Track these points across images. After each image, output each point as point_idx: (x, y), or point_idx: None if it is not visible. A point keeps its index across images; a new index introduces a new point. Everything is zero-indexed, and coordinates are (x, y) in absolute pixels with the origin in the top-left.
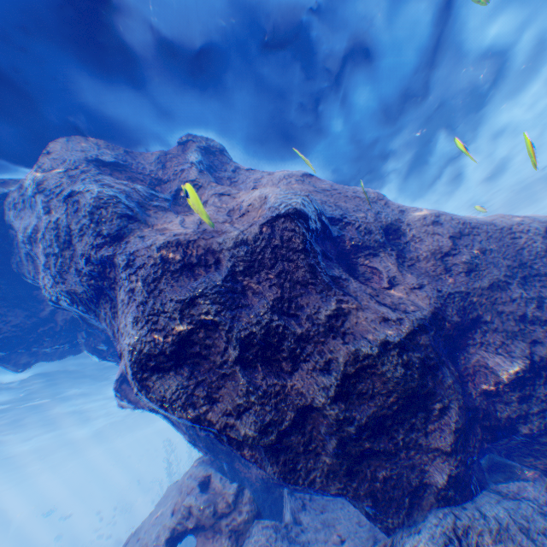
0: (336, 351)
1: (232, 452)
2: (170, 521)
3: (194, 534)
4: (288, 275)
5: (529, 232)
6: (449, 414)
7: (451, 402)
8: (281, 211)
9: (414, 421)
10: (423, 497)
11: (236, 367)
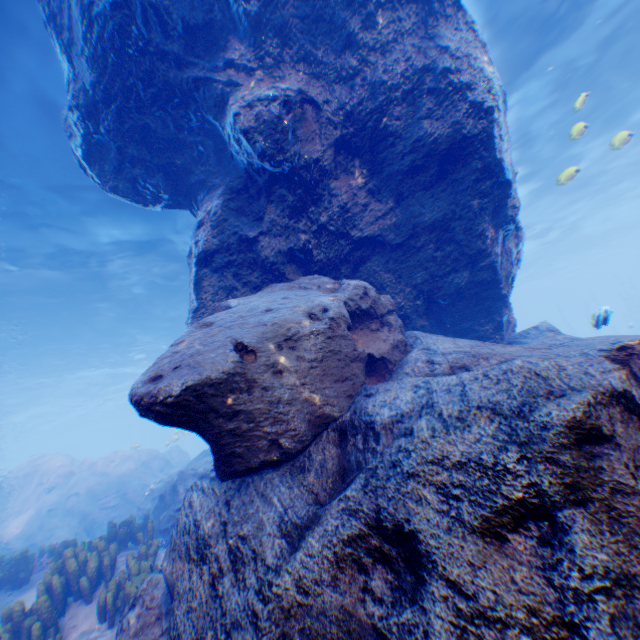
0: None
1: None
2: (340, 296)
3: (351, 328)
4: None
5: None
6: None
7: None
8: None
9: None
10: (505, 327)
11: None
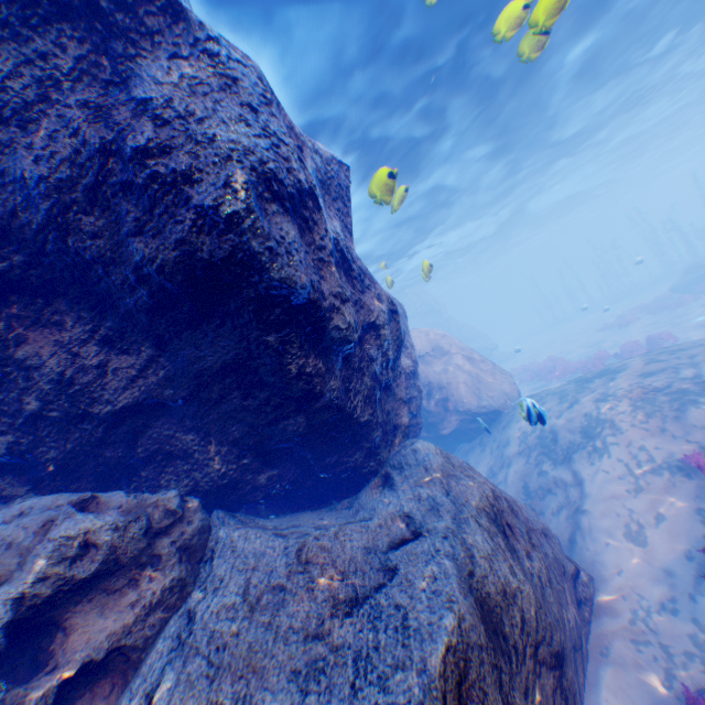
0: (381, 292)
1: (115, 474)
2: (10, 591)
3: (68, 608)
4: (342, 216)
5: (396, 300)
6: (403, 378)
7: (402, 371)
8: (341, 160)
9: (395, 375)
10: (395, 436)
11: (332, 260)
